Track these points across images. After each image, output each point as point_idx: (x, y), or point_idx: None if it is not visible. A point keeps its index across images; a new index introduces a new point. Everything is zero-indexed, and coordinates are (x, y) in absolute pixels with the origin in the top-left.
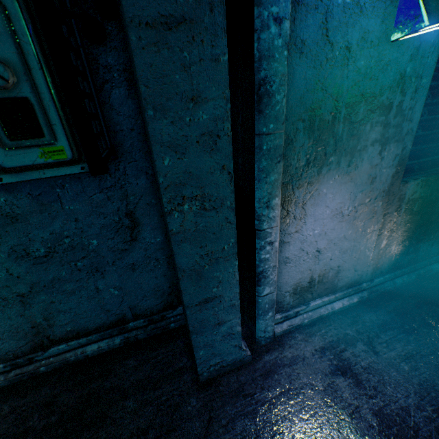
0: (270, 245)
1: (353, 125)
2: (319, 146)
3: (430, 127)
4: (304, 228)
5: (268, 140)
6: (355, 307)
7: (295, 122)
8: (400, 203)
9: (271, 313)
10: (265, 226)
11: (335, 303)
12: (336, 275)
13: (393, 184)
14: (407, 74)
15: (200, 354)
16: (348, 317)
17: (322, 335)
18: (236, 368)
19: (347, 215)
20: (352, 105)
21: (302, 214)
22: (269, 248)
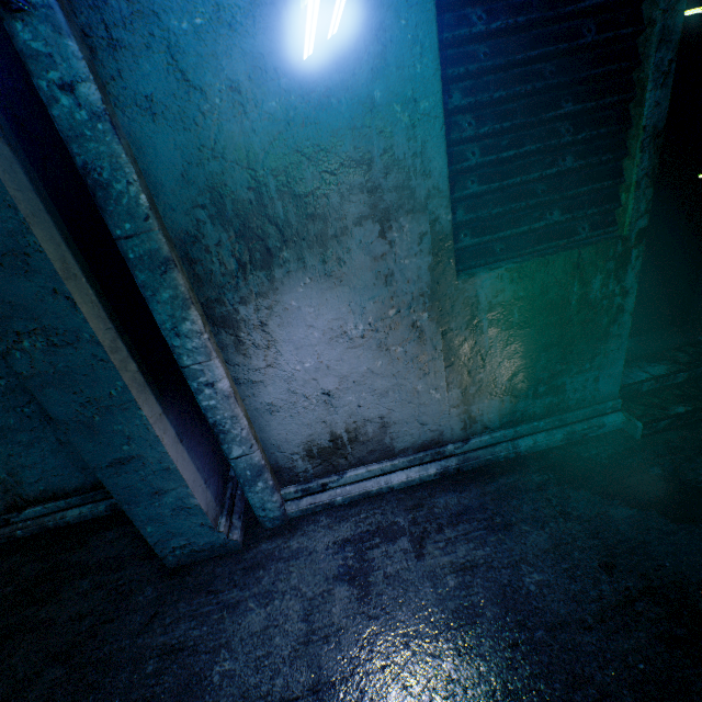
0: (210, 387)
1: (303, 200)
2: (251, 239)
3: (500, 176)
4: (282, 361)
5: (133, 246)
6: (434, 483)
7: (191, 211)
8: (474, 311)
9: (262, 483)
10: (187, 361)
11: (394, 474)
12: (383, 430)
13: (439, 281)
14: (380, 101)
15: (149, 532)
16: (413, 497)
17: (357, 522)
18: (220, 555)
19: (360, 338)
20: (285, 170)
21: (267, 340)
22: (212, 392)
